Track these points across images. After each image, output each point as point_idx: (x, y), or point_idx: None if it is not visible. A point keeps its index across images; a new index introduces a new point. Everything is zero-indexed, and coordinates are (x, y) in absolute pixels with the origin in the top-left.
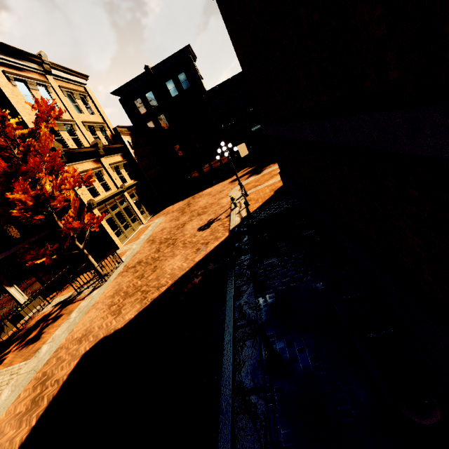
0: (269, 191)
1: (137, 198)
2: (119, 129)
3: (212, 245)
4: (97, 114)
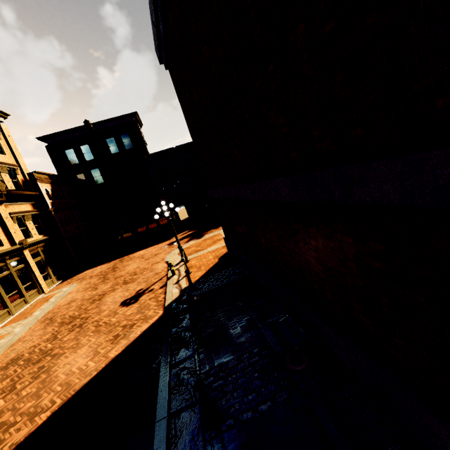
0: (212, 258)
1: (42, 257)
2: (37, 175)
3: (139, 330)
4: (10, 154)
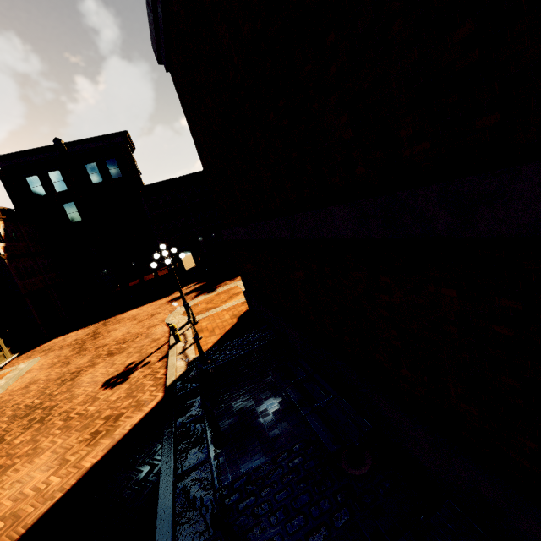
0: (229, 318)
1: None
2: None
3: (129, 423)
4: None
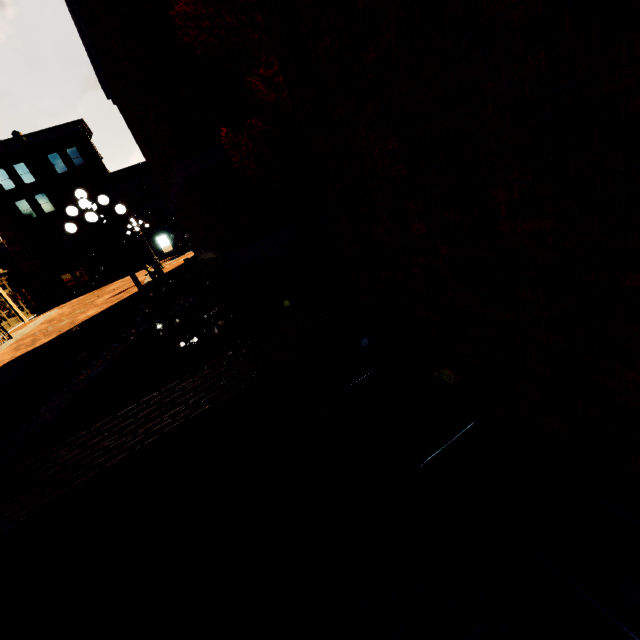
0: (182, 262)
1: (10, 290)
2: None
3: (127, 295)
4: None
